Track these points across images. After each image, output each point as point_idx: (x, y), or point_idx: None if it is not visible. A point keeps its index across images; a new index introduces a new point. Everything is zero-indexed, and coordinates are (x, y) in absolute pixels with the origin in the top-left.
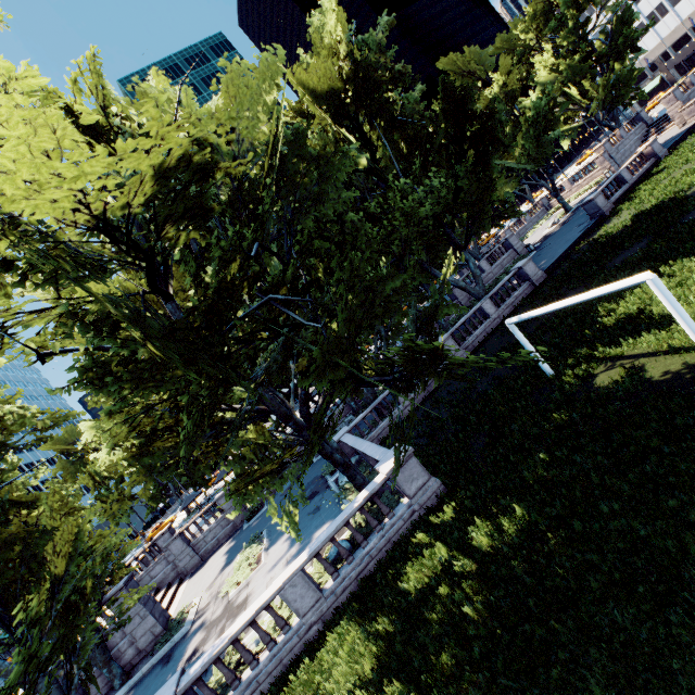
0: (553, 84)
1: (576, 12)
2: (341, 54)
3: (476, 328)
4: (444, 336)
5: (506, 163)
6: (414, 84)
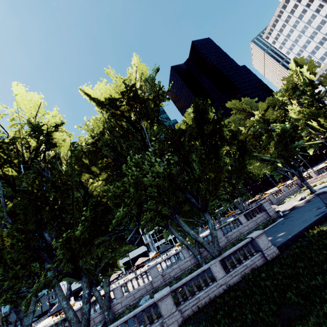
0: (300, 119)
1: (312, 88)
2: (138, 85)
3: (202, 288)
4: (165, 290)
5: (263, 156)
6: (168, 99)
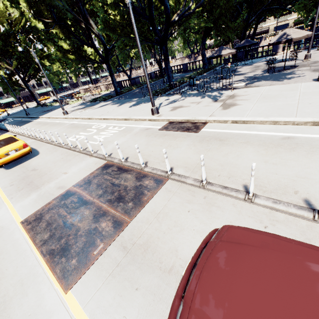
0: None
1: None
2: None
3: None
4: None
5: None
6: None
